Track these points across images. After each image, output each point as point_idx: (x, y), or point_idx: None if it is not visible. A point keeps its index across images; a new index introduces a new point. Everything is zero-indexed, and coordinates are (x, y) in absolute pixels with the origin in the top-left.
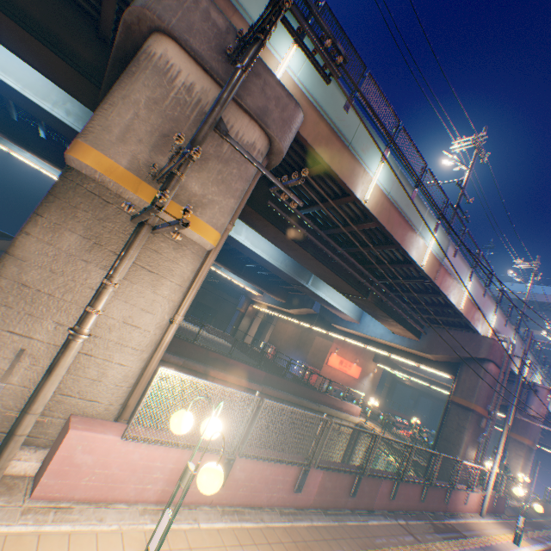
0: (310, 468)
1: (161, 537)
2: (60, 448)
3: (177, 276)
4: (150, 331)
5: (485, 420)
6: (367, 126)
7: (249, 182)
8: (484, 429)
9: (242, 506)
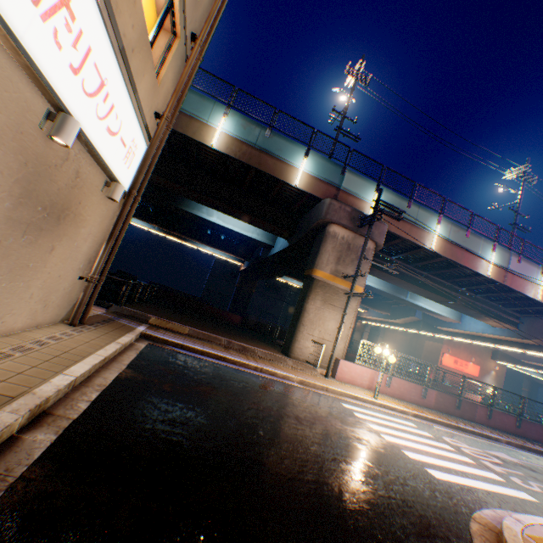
0: (427, 388)
1: (381, 377)
2: (339, 364)
3: (350, 308)
4: (345, 331)
5: None
6: (423, 209)
7: (369, 263)
8: None
9: (398, 398)
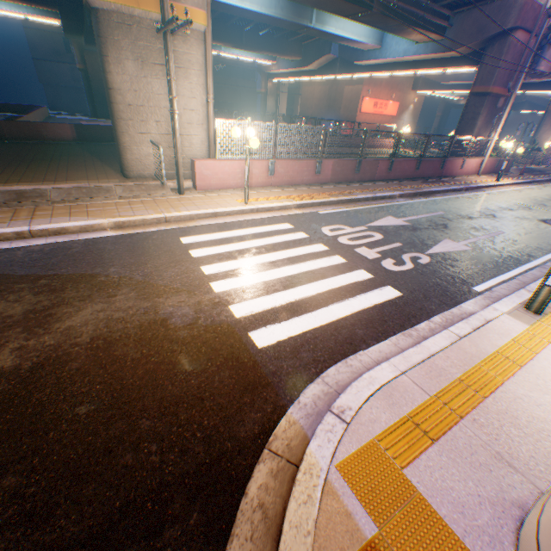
0: (323, 162)
1: (248, 174)
2: (196, 170)
3: (196, 65)
4: (200, 111)
5: (505, 101)
6: None
7: None
8: (502, 110)
9: (288, 186)
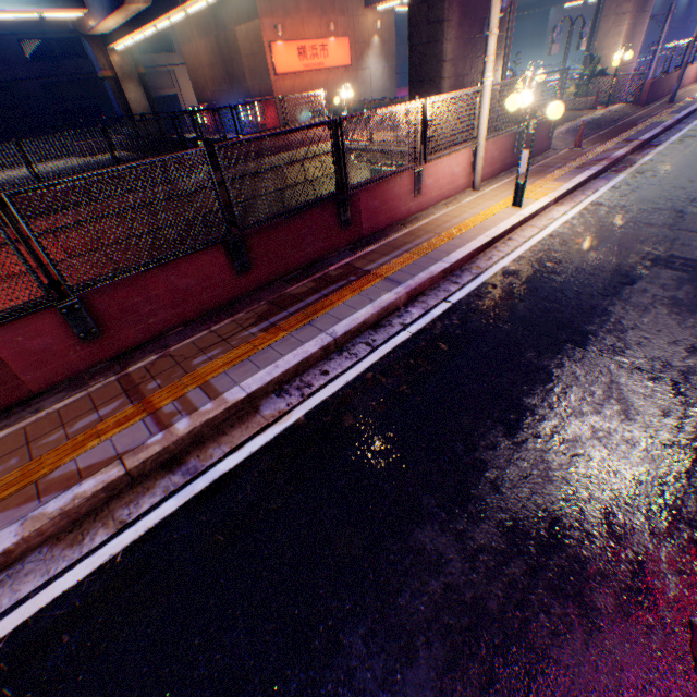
0: None
1: None
2: None
3: None
4: None
5: None
6: None
7: None
8: None
9: None
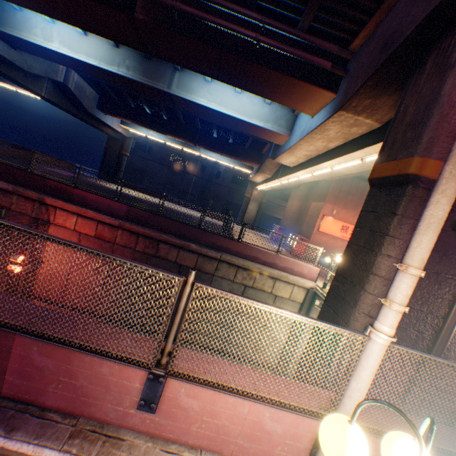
0: None
1: None
2: None
3: None
4: None
5: None
6: None
7: None
8: None
9: None
